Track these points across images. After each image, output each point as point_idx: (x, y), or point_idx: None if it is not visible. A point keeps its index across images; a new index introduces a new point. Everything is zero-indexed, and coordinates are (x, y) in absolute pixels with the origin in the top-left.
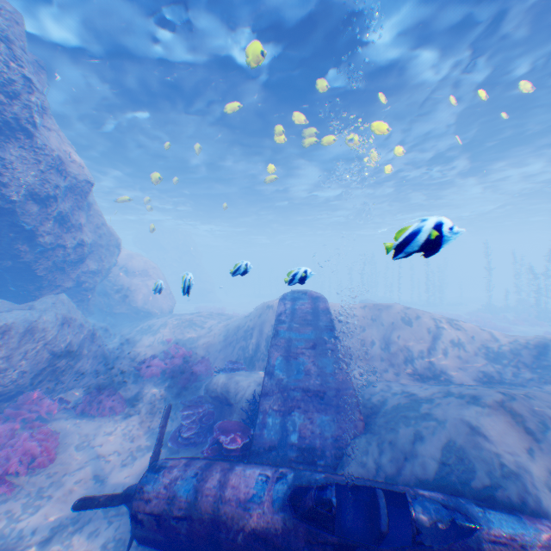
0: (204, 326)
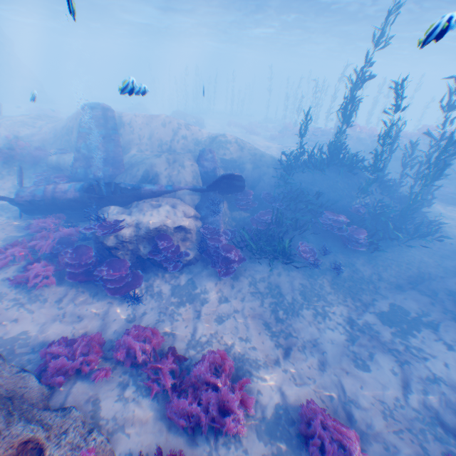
0: (37, 127)
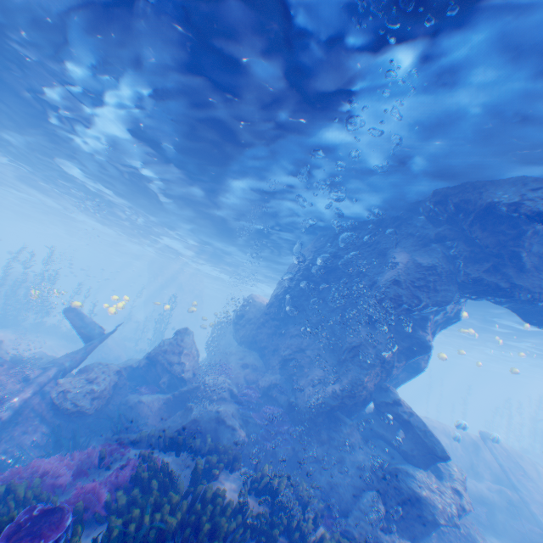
0: None
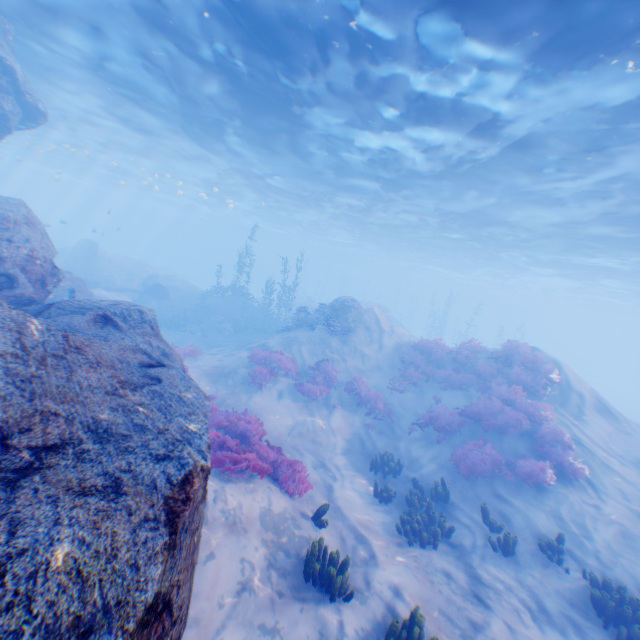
0: None
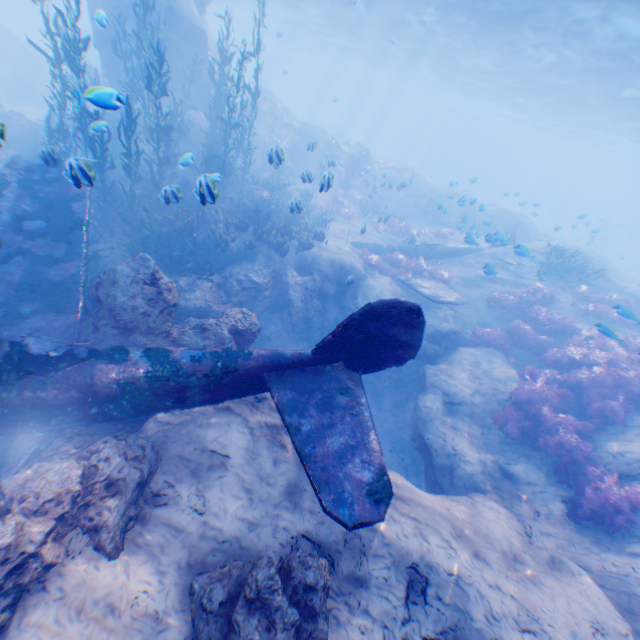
0: None
